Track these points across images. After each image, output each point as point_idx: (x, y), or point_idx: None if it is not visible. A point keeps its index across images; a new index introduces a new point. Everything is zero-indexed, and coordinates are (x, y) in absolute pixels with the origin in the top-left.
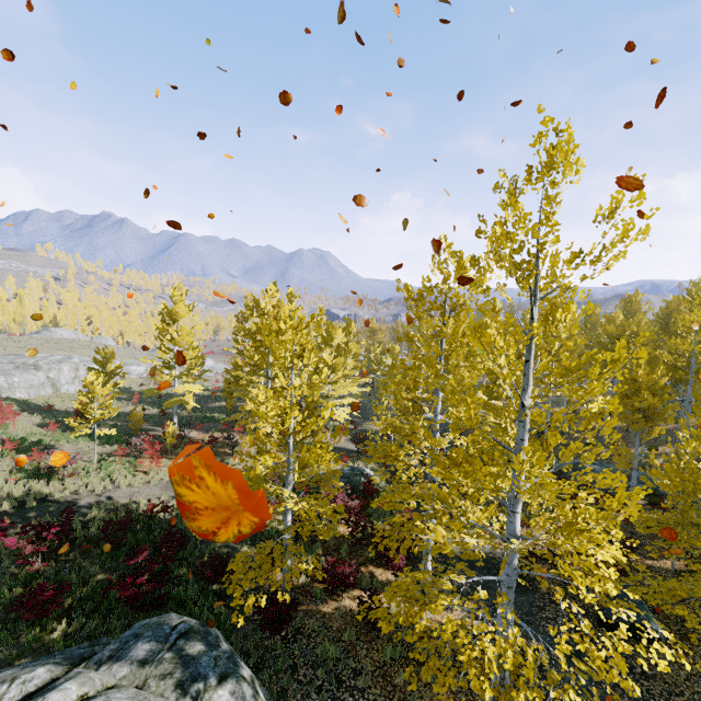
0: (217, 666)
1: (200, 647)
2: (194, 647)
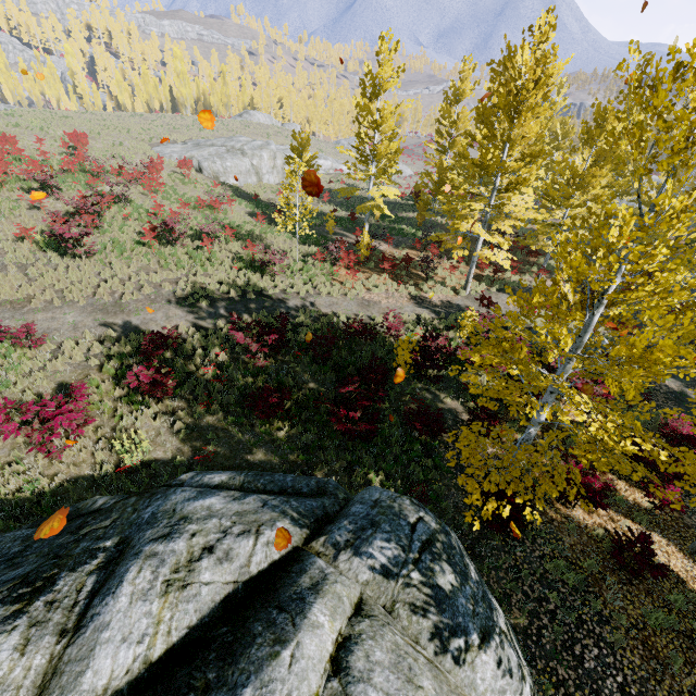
0: (475, 615)
1: (452, 578)
2: (444, 576)
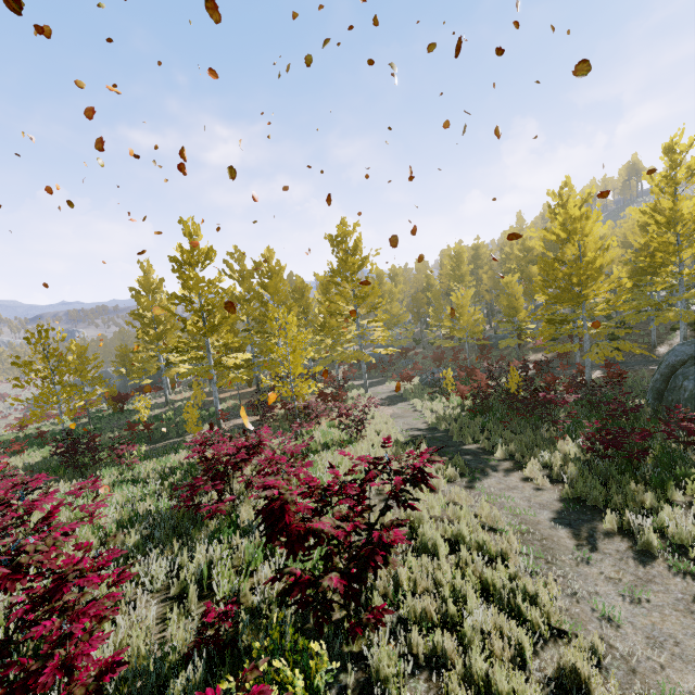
0: None
1: None
2: None
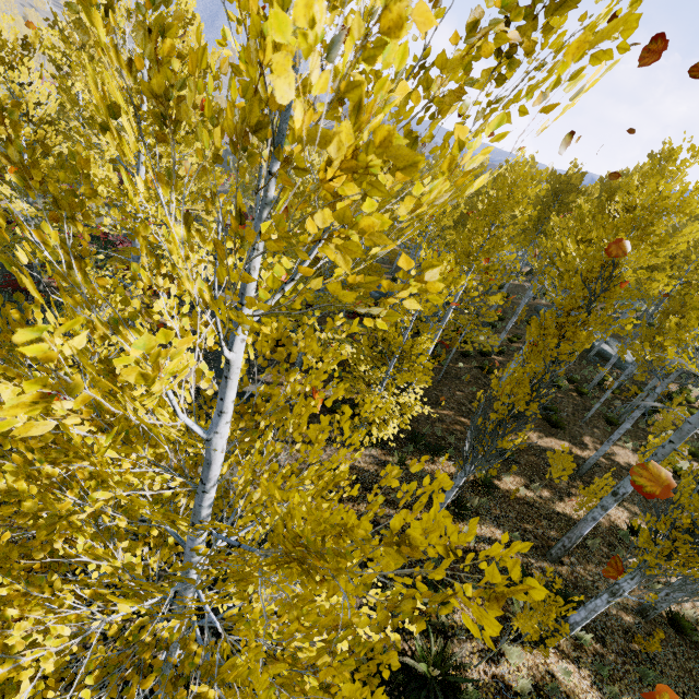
0: None
1: None
2: None
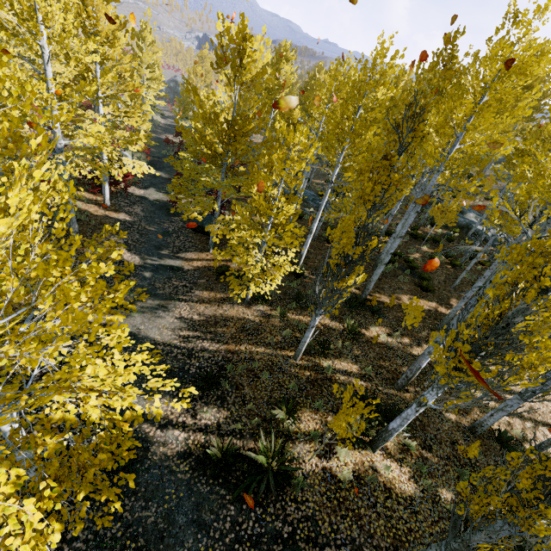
0: None
1: None
2: None
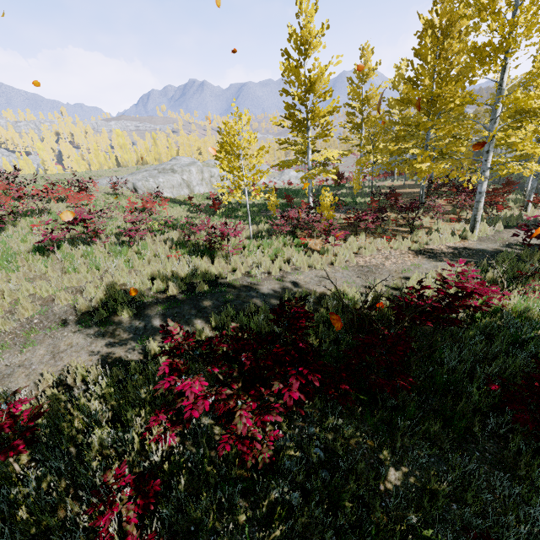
0: None
1: None
2: None
